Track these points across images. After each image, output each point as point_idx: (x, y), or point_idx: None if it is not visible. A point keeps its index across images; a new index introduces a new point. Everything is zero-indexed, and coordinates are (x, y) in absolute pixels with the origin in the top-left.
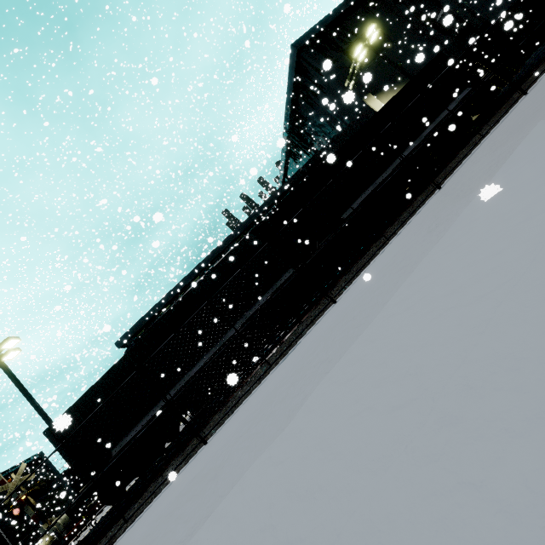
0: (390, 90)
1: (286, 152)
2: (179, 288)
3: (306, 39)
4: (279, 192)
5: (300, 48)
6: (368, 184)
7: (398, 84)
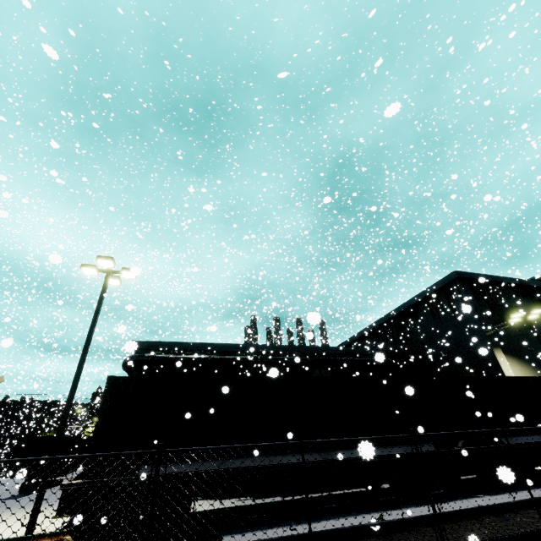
0: (517, 360)
1: (377, 326)
2: (223, 347)
3: (468, 276)
4: (359, 350)
5: (460, 277)
6: (534, 430)
7: (525, 361)
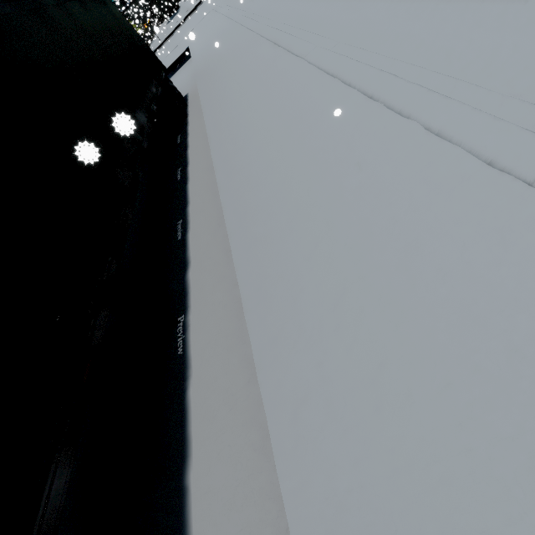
0: None
1: None
2: None
3: None
4: None
5: None
6: None
7: None
